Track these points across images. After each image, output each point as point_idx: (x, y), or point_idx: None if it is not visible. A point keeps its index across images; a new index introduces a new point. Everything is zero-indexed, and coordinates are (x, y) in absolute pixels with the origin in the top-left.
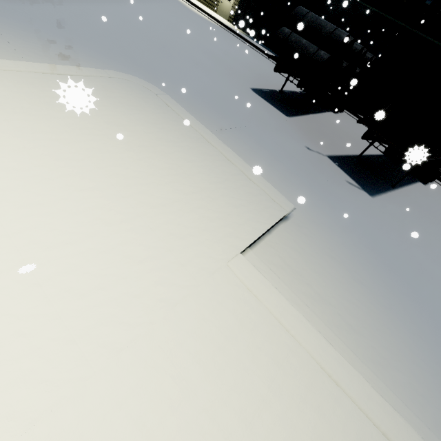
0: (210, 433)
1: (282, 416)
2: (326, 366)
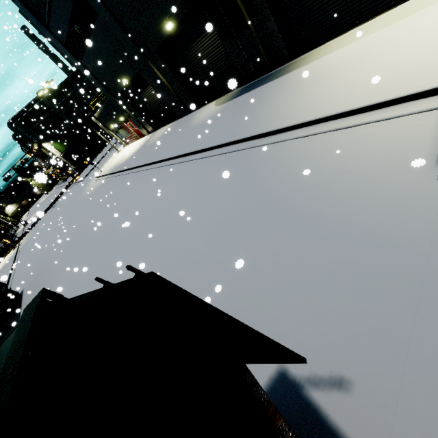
0: (411, 55)
1: (383, 76)
2: (366, 97)
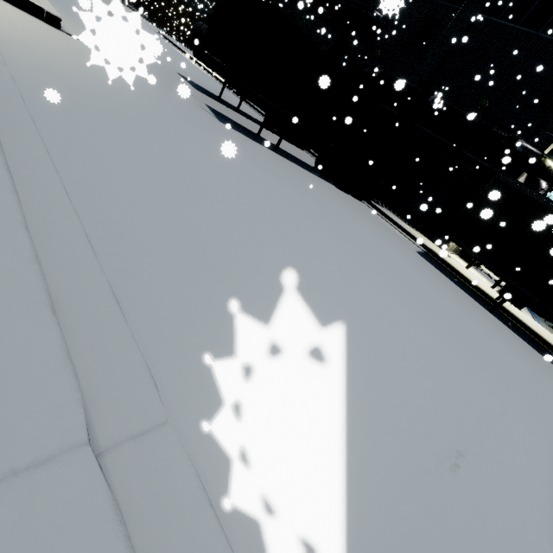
0: None
1: None
2: None
